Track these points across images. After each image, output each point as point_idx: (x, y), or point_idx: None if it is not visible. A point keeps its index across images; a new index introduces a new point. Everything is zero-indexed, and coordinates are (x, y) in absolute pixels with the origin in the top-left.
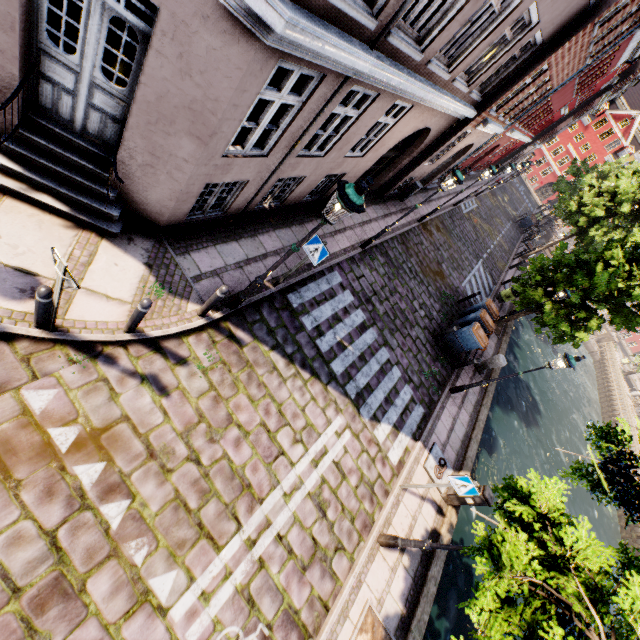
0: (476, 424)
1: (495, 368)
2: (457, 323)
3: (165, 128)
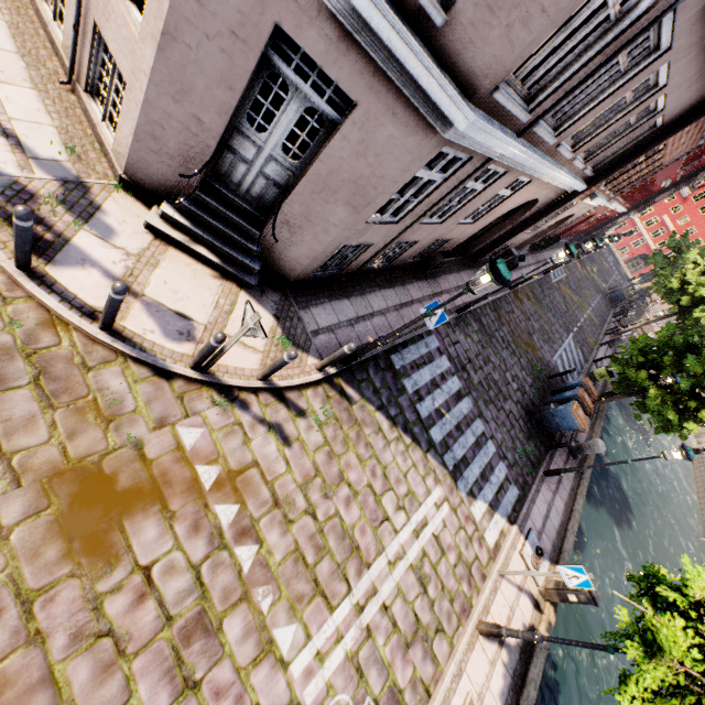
0: (572, 514)
1: (589, 454)
2: (551, 400)
3: (326, 197)
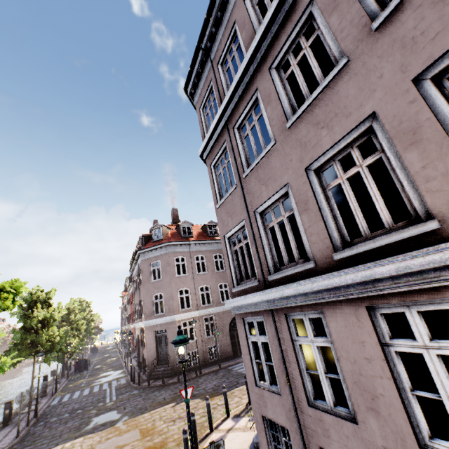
0: None
1: None
2: None
3: None
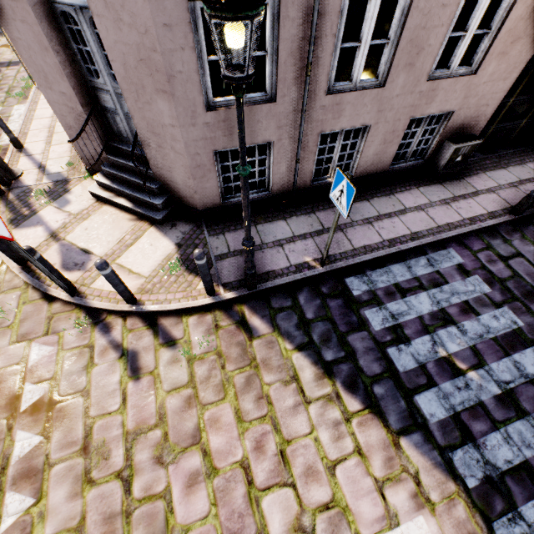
0: None
1: None
2: None
3: (144, 98)
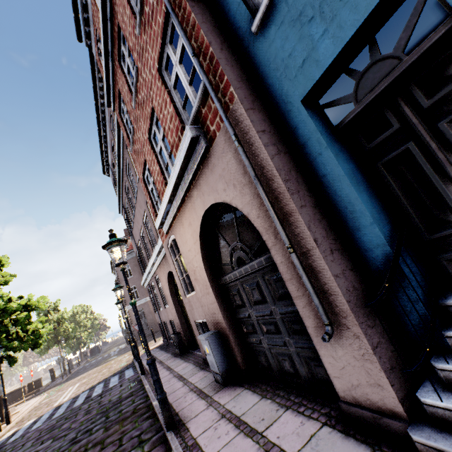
0: None
1: None
2: None
3: None
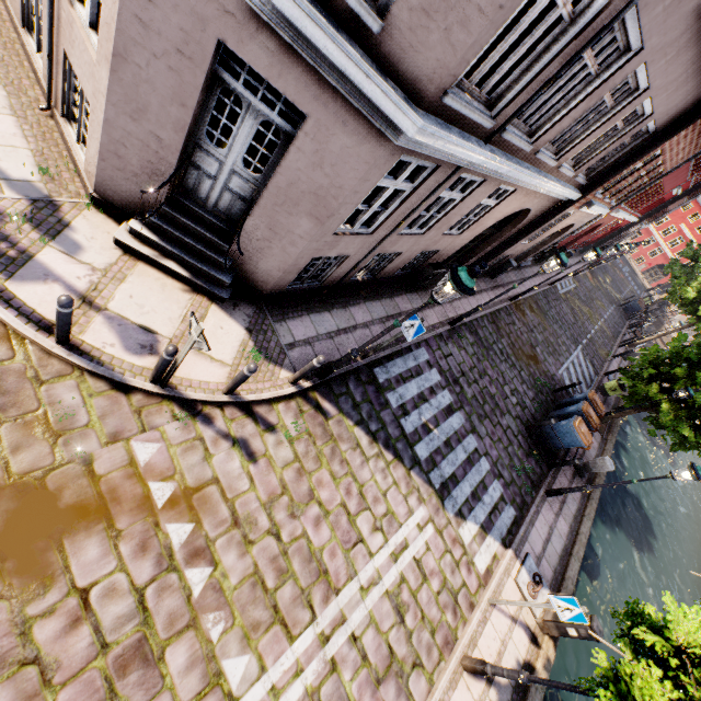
0: (577, 538)
1: (599, 472)
2: (554, 415)
3: (289, 209)
